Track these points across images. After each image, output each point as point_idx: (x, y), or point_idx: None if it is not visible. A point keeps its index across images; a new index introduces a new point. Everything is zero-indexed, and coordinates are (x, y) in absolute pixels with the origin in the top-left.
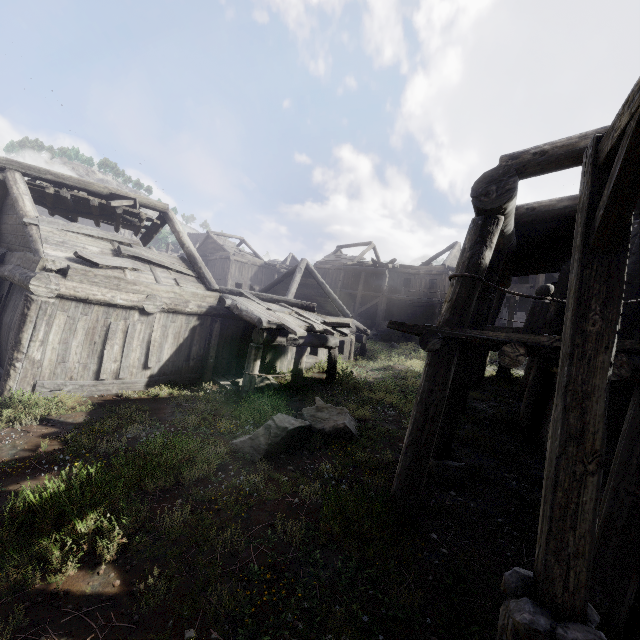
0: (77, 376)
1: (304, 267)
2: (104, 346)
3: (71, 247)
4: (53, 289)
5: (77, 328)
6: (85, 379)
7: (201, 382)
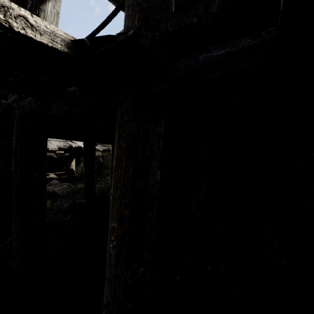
0: None
1: None
2: None
3: None
4: None
5: None
6: None
7: None
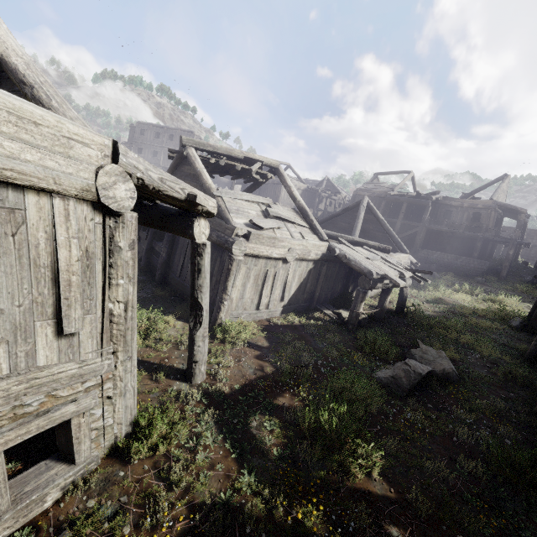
0: (248, 307)
1: (366, 205)
2: (262, 287)
3: (242, 213)
4: (243, 250)
5: (250, 275)
6: (251, 309)
7: (309, 309)
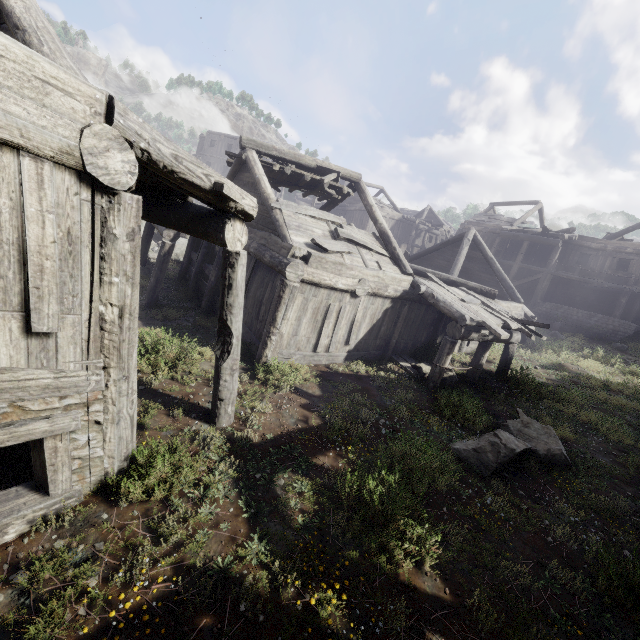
0: (302, 347)
1: (471, 238)
2: (322, 324)
3: (304, 231)
4: (299, 275)
5: (308, 308)
6: (306, 350)
7: (382, 359)
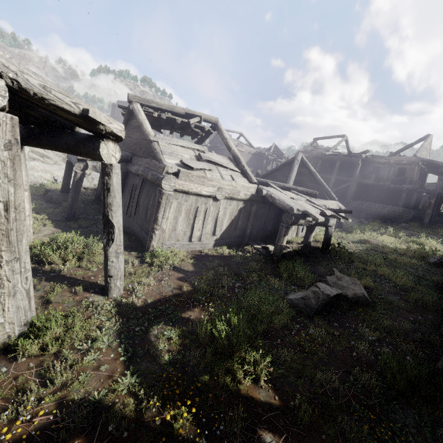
0: (180, 239)
1: (300, 159)
2: (194, 221)
3: (176, 156)
4: (172, 186)
5: (182, 210)
6: (184, 240)
7: (241, 244)
